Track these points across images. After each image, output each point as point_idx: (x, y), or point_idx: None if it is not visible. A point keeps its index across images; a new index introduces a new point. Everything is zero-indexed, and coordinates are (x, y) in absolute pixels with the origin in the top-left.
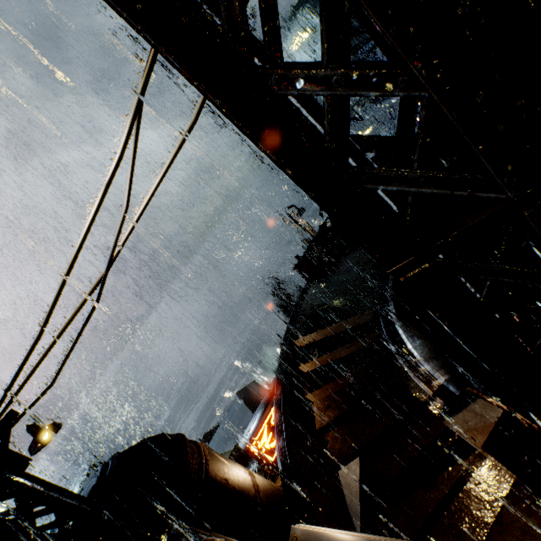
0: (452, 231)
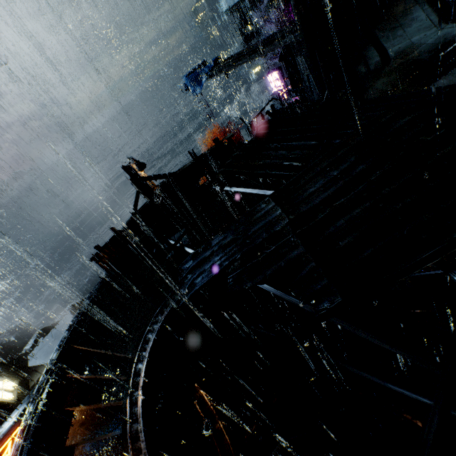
0: None
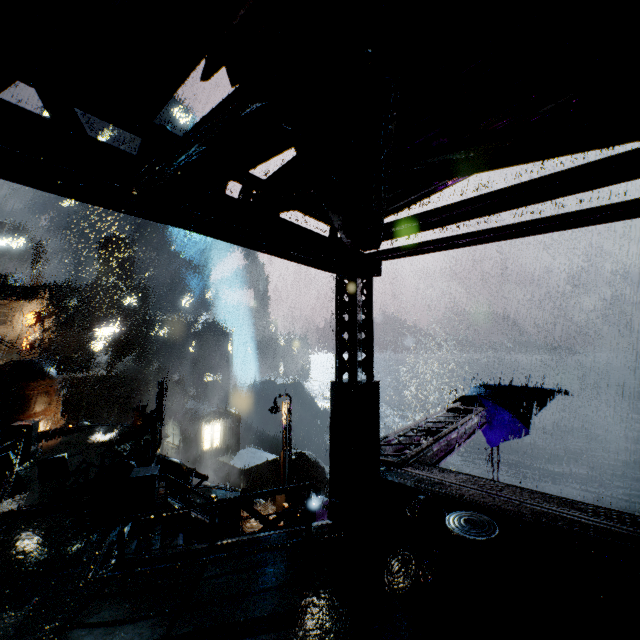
0: None
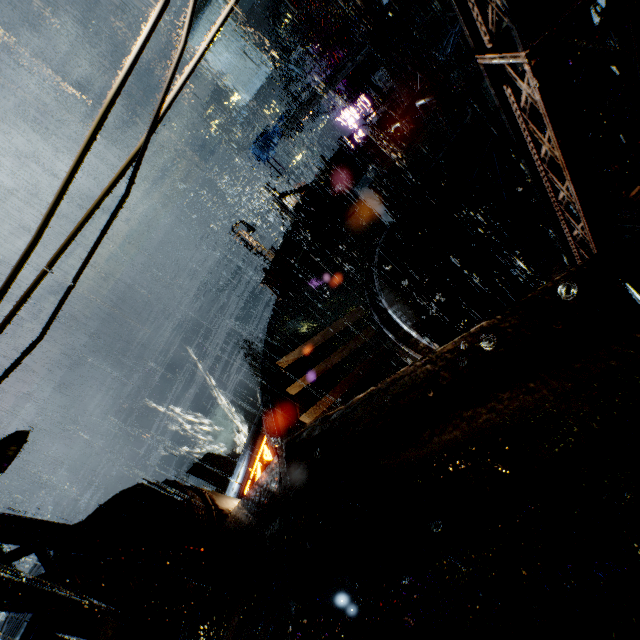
0: (576, 3)
